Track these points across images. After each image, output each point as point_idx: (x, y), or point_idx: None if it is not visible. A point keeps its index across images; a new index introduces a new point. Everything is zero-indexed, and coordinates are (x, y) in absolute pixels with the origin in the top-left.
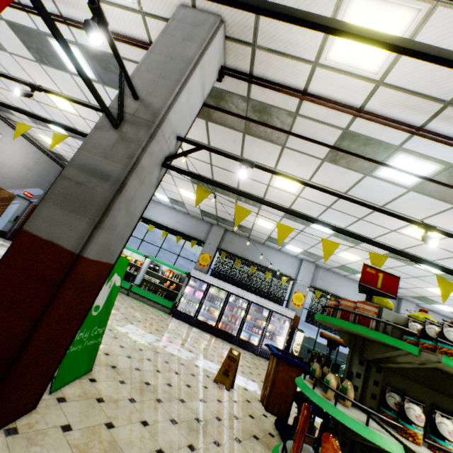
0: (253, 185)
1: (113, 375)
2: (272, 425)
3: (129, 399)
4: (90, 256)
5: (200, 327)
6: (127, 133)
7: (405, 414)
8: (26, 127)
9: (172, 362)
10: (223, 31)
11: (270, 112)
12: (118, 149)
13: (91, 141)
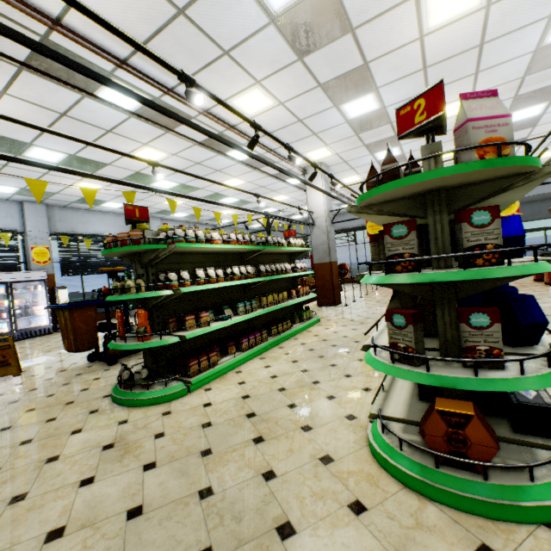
0: None
1: None
2: (86, 363)
3: None
4: None
5: None
6: None
7: (170, 279)
8: None
9: None
10: None
11: None
12: None
13: None
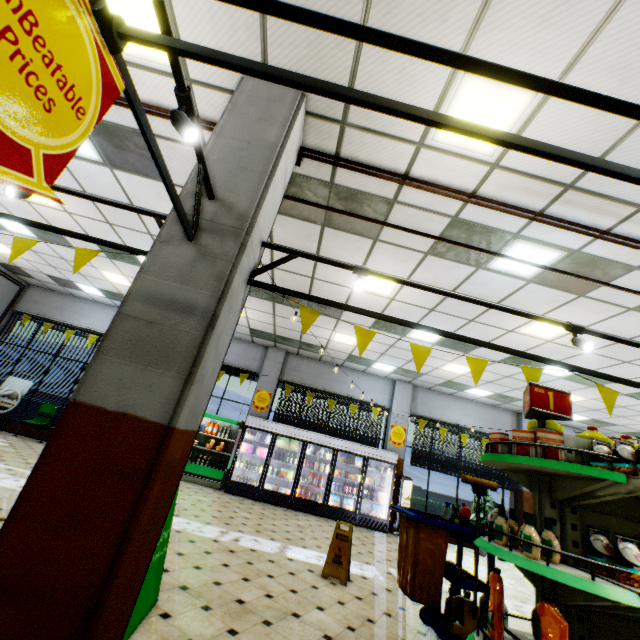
0: (332, 290)
1: (189, 601)
2: (416, 620)
3: (227, 631)
4: (181, 425)
5: (270, 500)
6: (207, 246)
7: (622, 556)
8: (28, 242)
9: (257, 562)
10: (304, 106)
11: (360, 200)
12: (199, 269)
13: (158, 261)
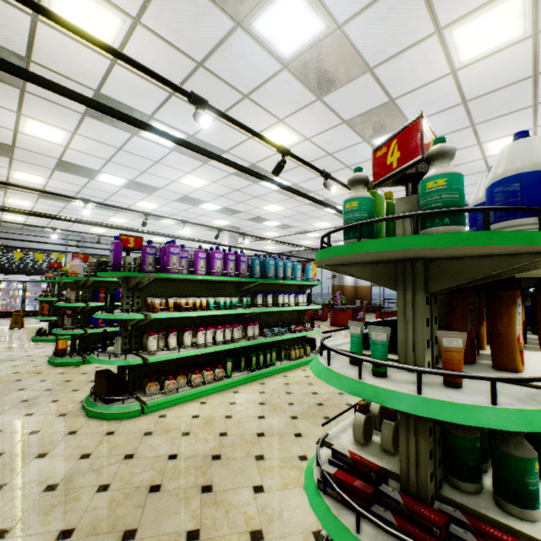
0: None
1: None
2: None
3: None
4: None
5: None
6: None
7: (63, 294)
8: None
9: None
10: None
11: None
12: None
13: None
